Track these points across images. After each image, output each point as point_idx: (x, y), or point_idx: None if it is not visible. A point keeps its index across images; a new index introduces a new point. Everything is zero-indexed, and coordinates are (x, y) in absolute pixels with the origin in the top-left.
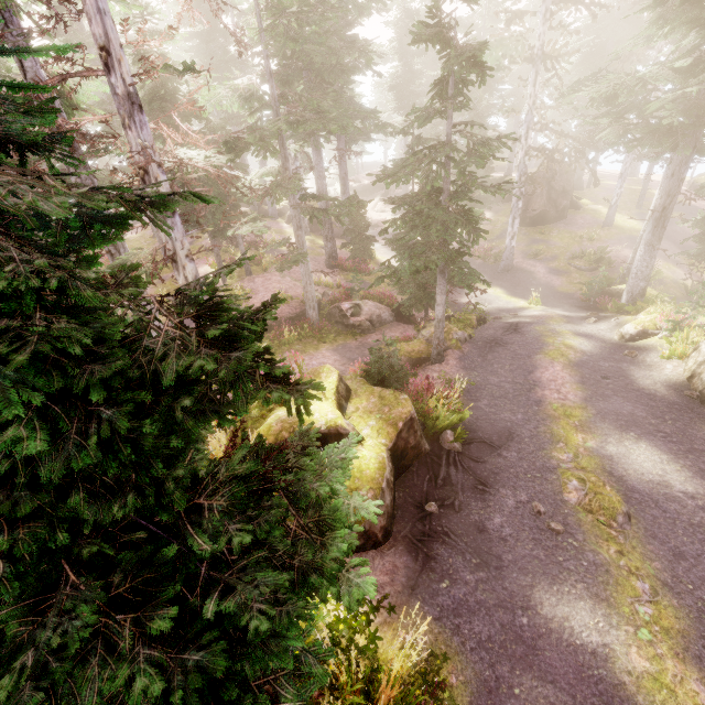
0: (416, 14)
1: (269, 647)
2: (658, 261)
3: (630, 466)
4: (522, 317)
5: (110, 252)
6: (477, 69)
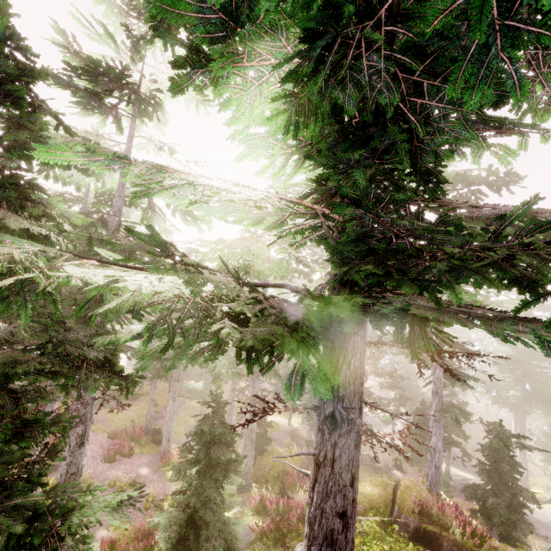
0: None
1: (535, 499)
2: None
3: None
4: (468, 481)
5: None
6: (461, 386)
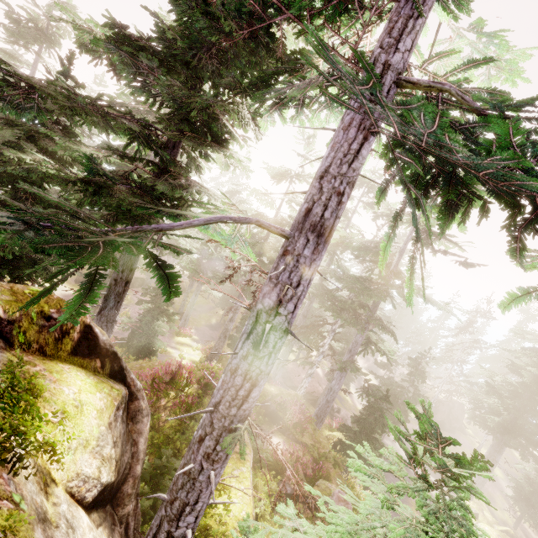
0: None
1: None
2: (496, 491)
3: (430, 532)
4: None
5: (290, 347)
6: (422, 379)
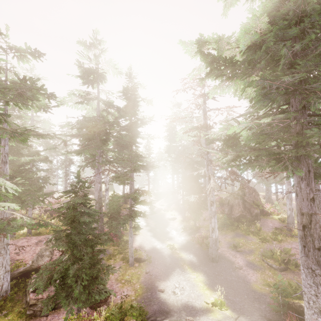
0: (175, 128)
1: None
2: None
3: None
4: None
5: None
6: None
